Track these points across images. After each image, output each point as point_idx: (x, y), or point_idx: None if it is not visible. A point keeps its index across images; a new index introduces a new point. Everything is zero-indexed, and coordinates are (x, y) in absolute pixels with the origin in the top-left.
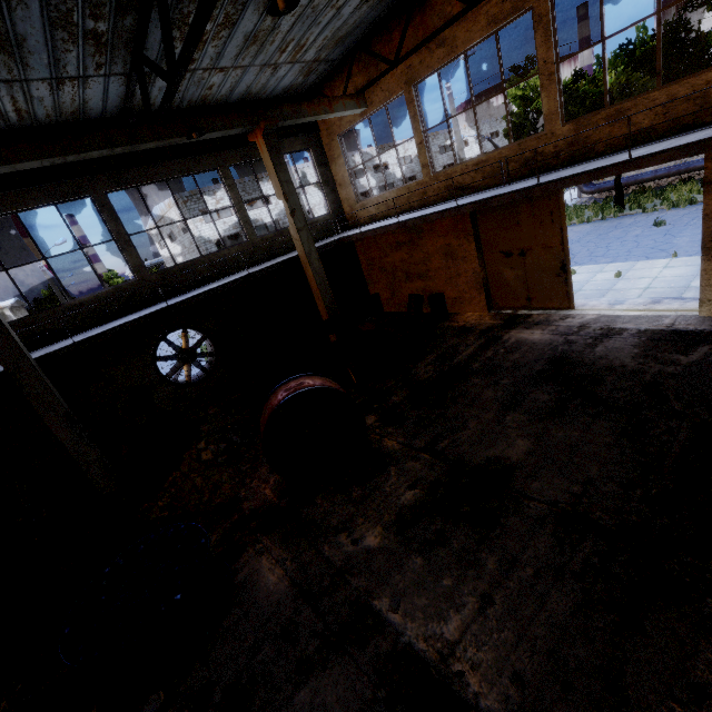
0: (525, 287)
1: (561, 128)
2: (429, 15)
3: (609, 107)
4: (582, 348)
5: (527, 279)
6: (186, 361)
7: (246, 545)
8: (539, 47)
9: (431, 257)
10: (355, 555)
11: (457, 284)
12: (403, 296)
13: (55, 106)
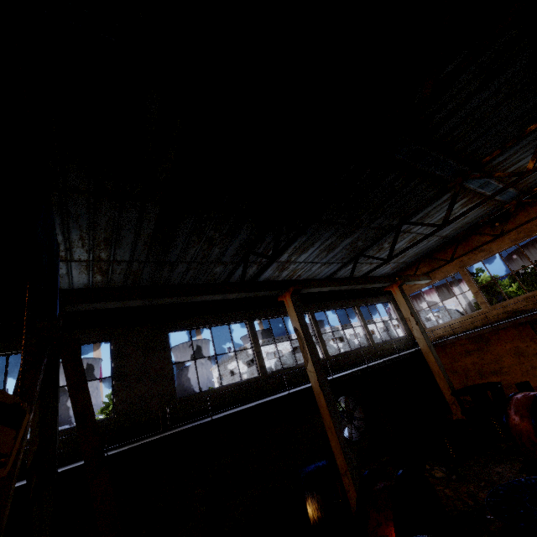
0: None
1: None
2: (471, 242)
3: None
4: None
5: None
6: (349, 420)
7: None
8: None
9: (501, 357)
10: None
11: (535, 374)
12: None
13: (309, 274)
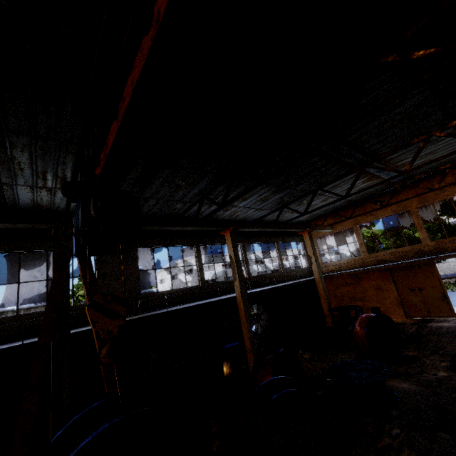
0: (425, 306)
1: (430, 243)
2: (366, 207)
3: (448, 238)
4: None
5: (425, 302)
6: (257, 320)
7: None
8: (414, 219)
9: (367, 290)
10: (440, 377)
11: (384, 303)
12: None
13: (246, 215)
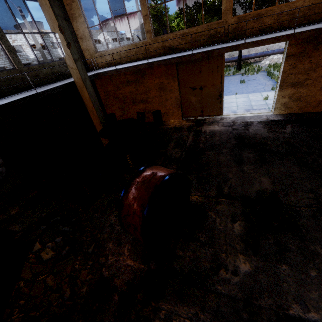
0: (201, 105)
1: (231, 19)
2: None
3: (254, 12)
4: (244, 131)
5: (202, 101)
6: None
7: (149, 319)
8: None
9: (150, 90)
10: (244, 283)
11: (166, 105)
12: (130, 113)
13: None
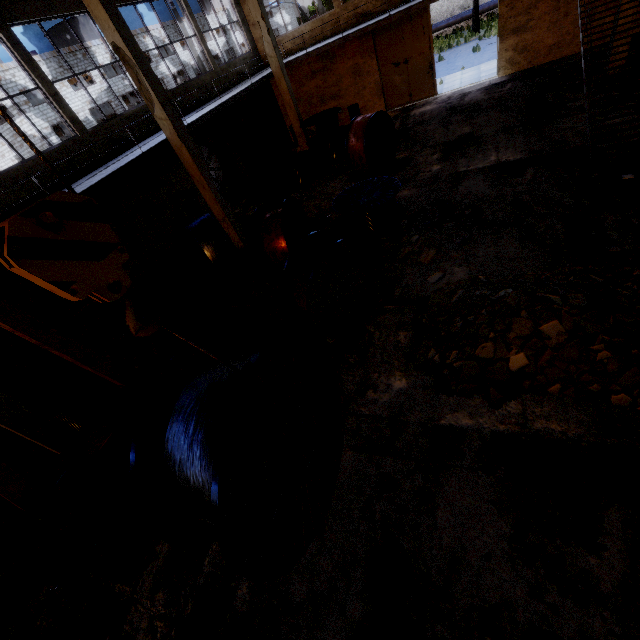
0: (408, 87)
1: None
2: None
3: None
4: (458, 102)
5: (410, 81)
6: None
7: None
8: None
9: (342, 78)
10: (435, 172)
11: (363, 96)
12: None
13: None
